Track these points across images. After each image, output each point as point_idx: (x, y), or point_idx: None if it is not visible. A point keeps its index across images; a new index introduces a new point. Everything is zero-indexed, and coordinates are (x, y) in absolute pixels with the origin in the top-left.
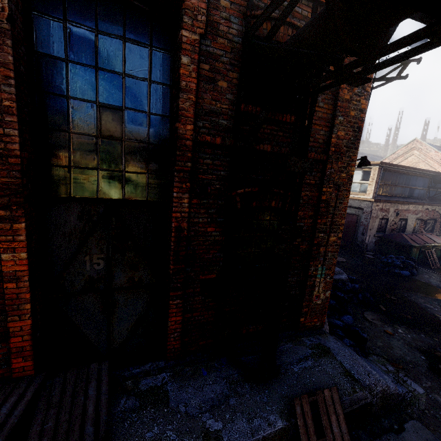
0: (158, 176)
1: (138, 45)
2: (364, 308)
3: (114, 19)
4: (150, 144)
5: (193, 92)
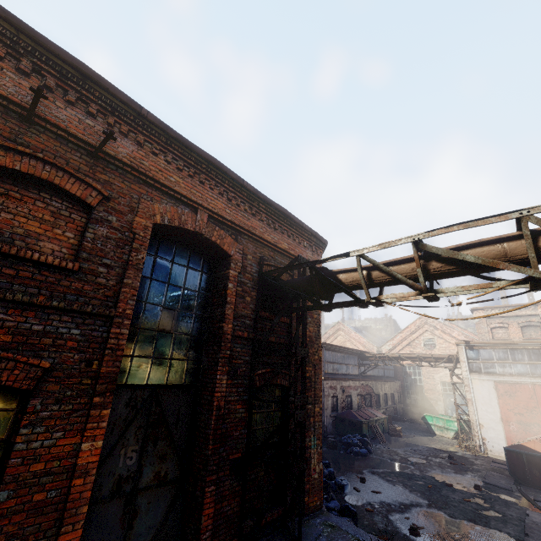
0: (196, 361)
1: (195, 271)
2: (344, 493)
3: (184, 256)
4: (193, 336)
5: (234, 304)
